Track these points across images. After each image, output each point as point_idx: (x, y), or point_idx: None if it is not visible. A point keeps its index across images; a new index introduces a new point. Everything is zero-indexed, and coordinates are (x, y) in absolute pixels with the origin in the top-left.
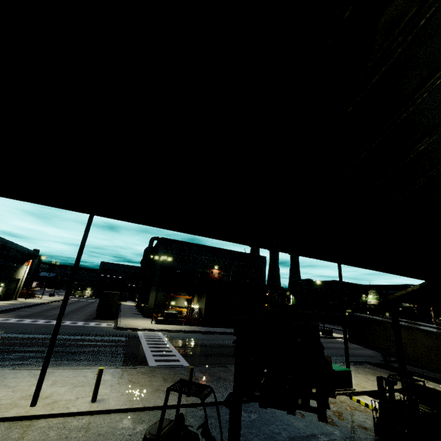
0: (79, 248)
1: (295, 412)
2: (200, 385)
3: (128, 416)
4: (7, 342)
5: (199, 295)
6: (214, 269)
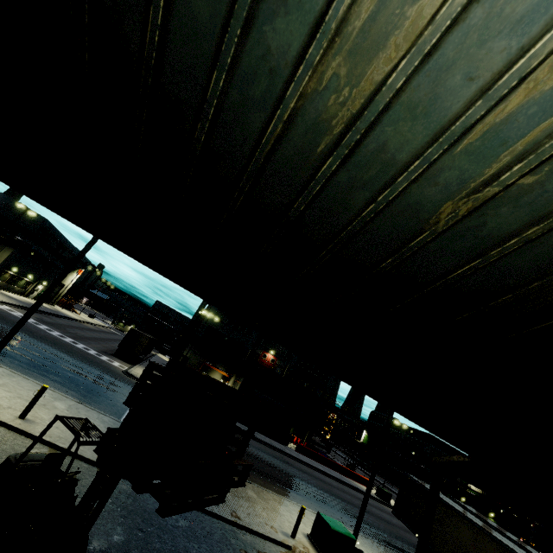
0: (82, 249)
1: (241, 548)
2: (100, 433)
3: (42, 449)
4: (3, 335)
5: (237, 377)
6: (269, 353)
